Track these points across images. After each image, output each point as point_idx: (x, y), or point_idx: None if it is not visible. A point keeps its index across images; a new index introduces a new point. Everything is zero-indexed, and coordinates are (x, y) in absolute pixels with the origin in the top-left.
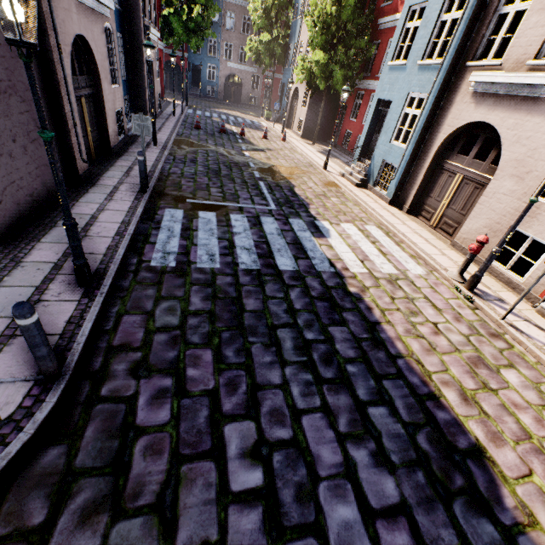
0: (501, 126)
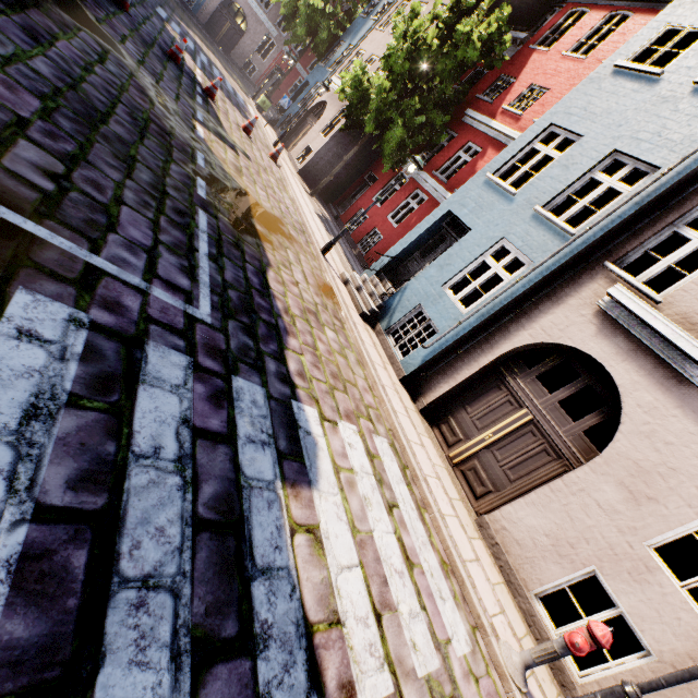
0: (629, 392)
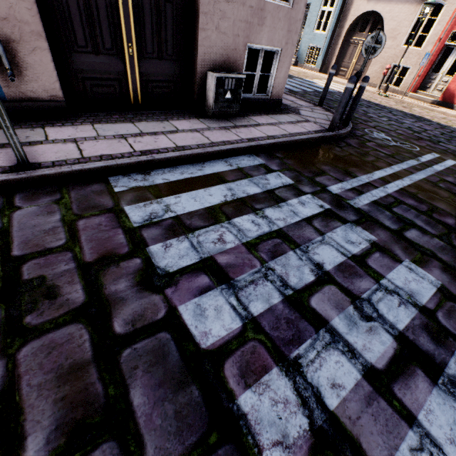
0: (382, 12)
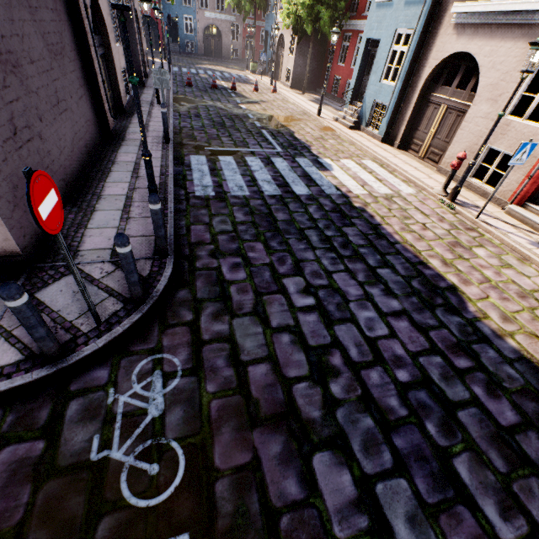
0: (479, 54)
